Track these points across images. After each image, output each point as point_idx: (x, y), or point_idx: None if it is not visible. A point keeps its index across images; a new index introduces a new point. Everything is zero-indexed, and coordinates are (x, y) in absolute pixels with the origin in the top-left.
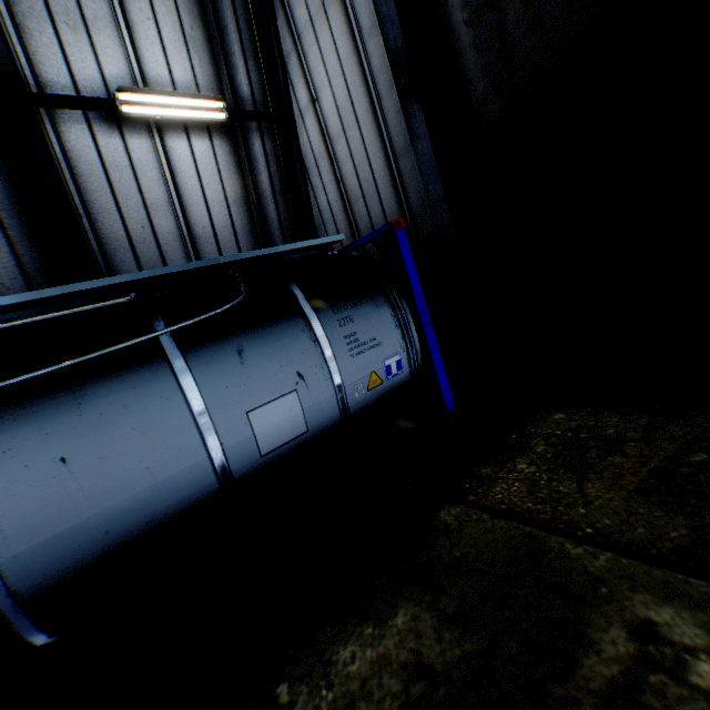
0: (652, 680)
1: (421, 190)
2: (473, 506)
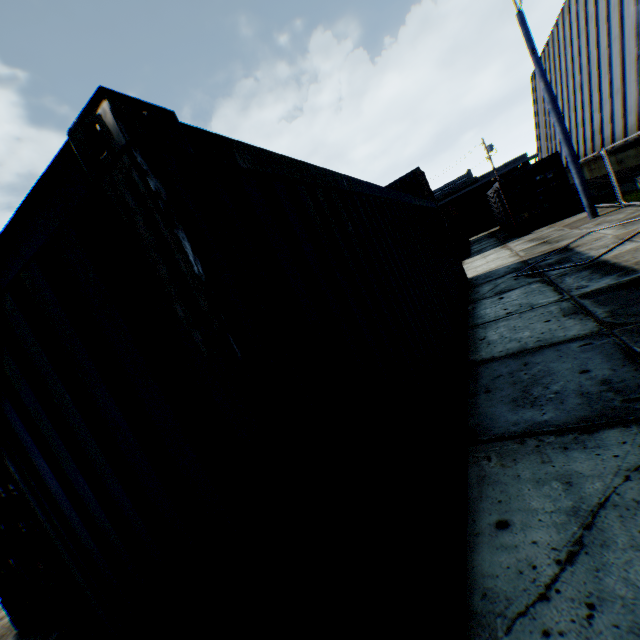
0: None
1: None
2: None
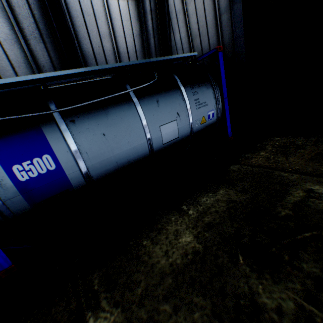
0: (310, 200)
1: (230, 32)
2: (243, 165)
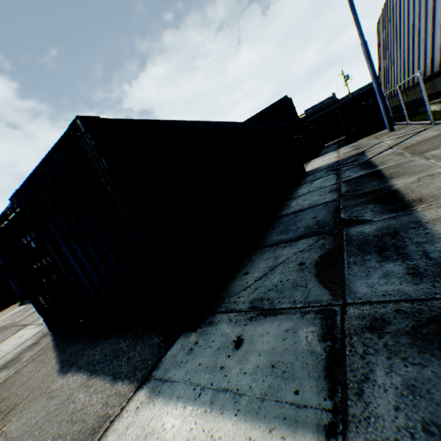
0: None
1: None
2: None
